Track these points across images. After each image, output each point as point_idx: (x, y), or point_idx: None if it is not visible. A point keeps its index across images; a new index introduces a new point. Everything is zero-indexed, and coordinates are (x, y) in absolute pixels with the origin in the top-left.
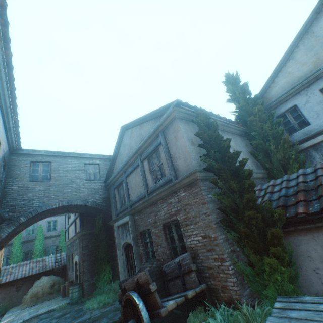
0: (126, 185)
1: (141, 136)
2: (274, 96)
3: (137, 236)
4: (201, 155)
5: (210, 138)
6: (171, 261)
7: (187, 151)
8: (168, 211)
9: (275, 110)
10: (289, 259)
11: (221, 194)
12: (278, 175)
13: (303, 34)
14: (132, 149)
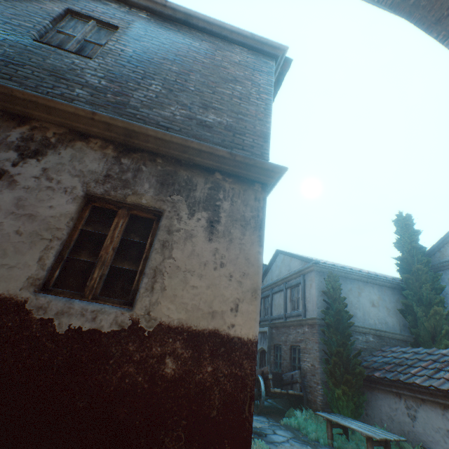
0: (271, 301)
1: (289, 267)
2: None
3: (271, 347)
4: (327, 305)
5: (332, 298)
6: (288, 373)
7: (315, 300)
8: (295, 337)
9: (448, 271)
10: (361, 402)
11: (327, 341)
12: (424, 345)
13: None
14: (281, 273)
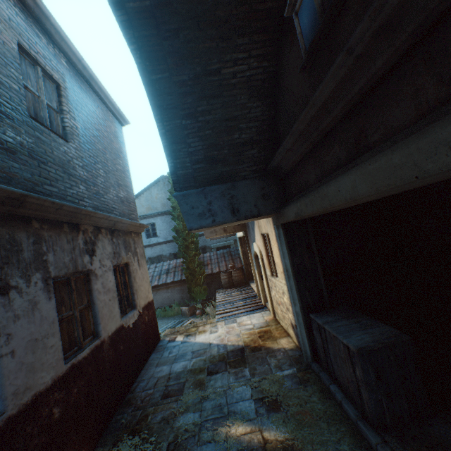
0: None
1: None
2: None
3: None
4: None
5: None
6: None
7: None
8: None
9: None
10: None
11: None
12: None
13: (148, 189)
14: None
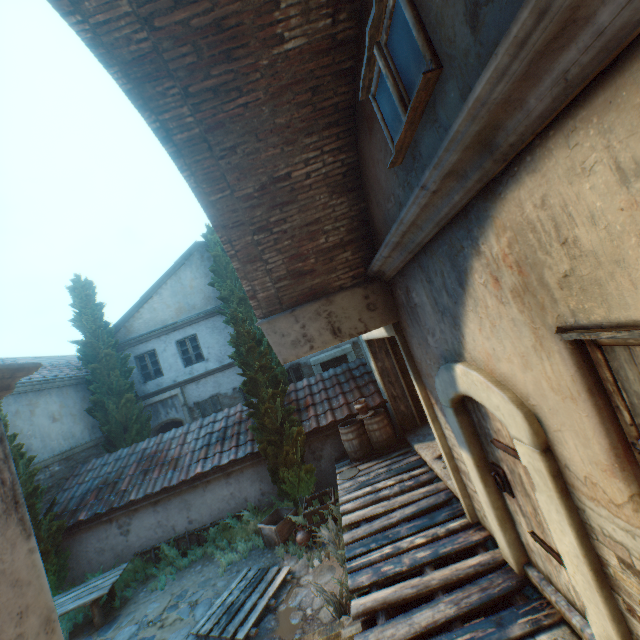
0: None
1: None
2: (137, 329)
3: None
4: None
5: None
6: None
7: None
8: None
9: (136, 348)
10: (64, 563)
11: None
12: (117, 439)
13: (173, 274)
14: None
